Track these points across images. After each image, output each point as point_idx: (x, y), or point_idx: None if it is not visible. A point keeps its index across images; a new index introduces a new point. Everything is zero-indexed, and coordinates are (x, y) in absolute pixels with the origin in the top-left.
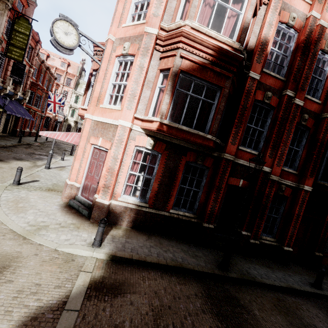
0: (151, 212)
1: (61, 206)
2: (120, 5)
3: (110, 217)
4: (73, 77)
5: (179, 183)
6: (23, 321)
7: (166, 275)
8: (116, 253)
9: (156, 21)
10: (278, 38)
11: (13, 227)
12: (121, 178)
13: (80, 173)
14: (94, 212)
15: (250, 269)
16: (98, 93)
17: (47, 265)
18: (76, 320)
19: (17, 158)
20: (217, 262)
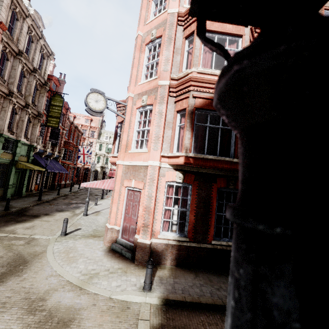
0: (193, 246)
1: (105, 251)
2: (134, 70)
3: (153, 256)
4: (95, 129)
5: (215, 211)
6: None
7: None
8: (168, 297)
9: (167, 75)
10: None
11: (69, 278)
12: (157, 214)
13: (118, 216)
14: (137, 253)
15: None
16: (125, 141)
17: (107, 315)
18: None
19: (58, 209)
20: None
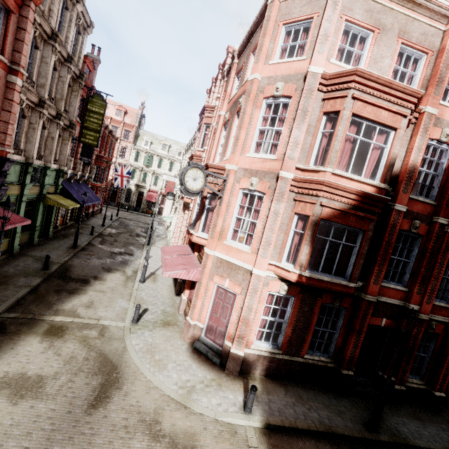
0: (285, 359)
1: (189, 351)
2: (243, 132)
3: (243, 365)
4: (131, 128)
5: (314, 326)
6: None
7: (320, 444)
8: (269, 421)
9: (292, 164)
10: (427, 156)
11: (169, 393)
12: (253, 325)
13: (203, 313)
14: (229, 363)
15: (399, 425)
16: (220, 227)
17: (221, 442)
18: None
19: (105, 267)
20: (363, 419)
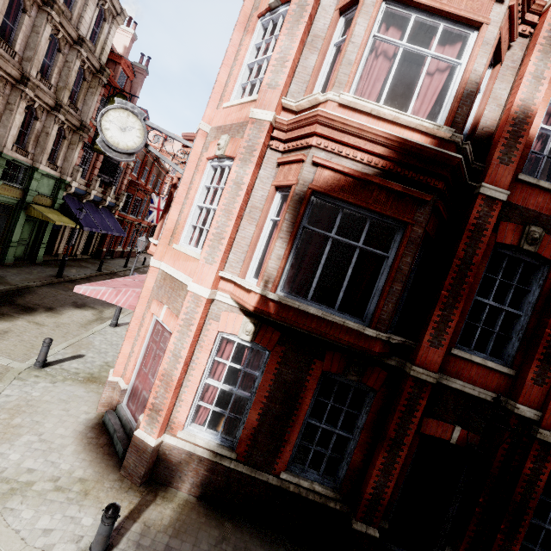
0: (241, 472)
1: (87, 424)
2: (223, 72)
3: (159, 468)
4: None
5: (305, 416)
6: None
7: None
8: None
9: (272, 97)
10: None
11: None
12: (186, 392)
13: (130, 364)
14: (129, 456)
15: None
16: (173, 222)
17: None
18: None
19: (78, 302)
20: None
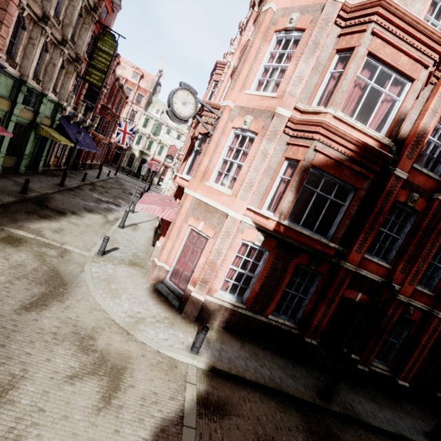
0: (248, 315)
1: (150, 290)
2: (246, 67)
3: (202, 313)
4: (145, 93)
5: (284, 287)
6: (155, 431)
7: (265, 398)
8: (215, 364)
9: (291, 102)
10: (440, 126)
11: (114, 317)
12: (220, 272)
13: (171, 255)
14: (187, 306)
15: (355, 402)
16: (204, 167)
17: (156, 371)
18: (195, 438)
19: (87, 208)
20: (317, 388)
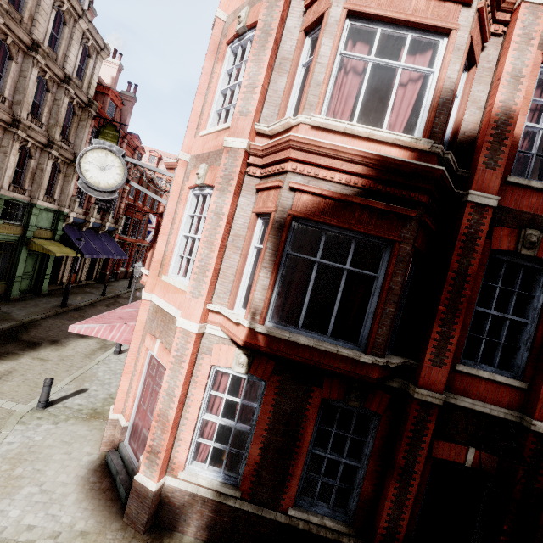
0: (247, 511)
1: (90, 467)
2: (197, 101)
3: (163, 512)
4: None
5: (309, 447)
6: None
7: None
8: None
9: (245, 124)
10: None
11: None
12: (184, 430)
13: (129, 400)
14: (131, 502)
15: None
16: (161, 254)
17: None
18: None
19: None
20: None
